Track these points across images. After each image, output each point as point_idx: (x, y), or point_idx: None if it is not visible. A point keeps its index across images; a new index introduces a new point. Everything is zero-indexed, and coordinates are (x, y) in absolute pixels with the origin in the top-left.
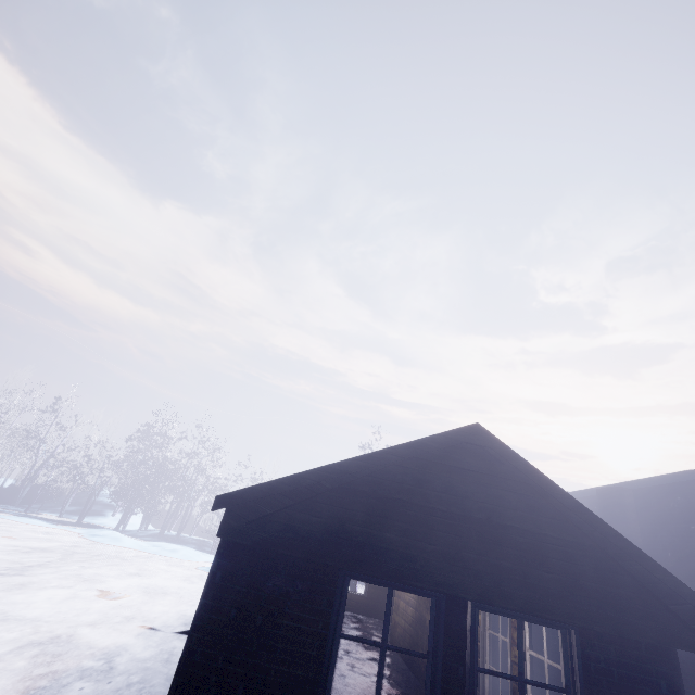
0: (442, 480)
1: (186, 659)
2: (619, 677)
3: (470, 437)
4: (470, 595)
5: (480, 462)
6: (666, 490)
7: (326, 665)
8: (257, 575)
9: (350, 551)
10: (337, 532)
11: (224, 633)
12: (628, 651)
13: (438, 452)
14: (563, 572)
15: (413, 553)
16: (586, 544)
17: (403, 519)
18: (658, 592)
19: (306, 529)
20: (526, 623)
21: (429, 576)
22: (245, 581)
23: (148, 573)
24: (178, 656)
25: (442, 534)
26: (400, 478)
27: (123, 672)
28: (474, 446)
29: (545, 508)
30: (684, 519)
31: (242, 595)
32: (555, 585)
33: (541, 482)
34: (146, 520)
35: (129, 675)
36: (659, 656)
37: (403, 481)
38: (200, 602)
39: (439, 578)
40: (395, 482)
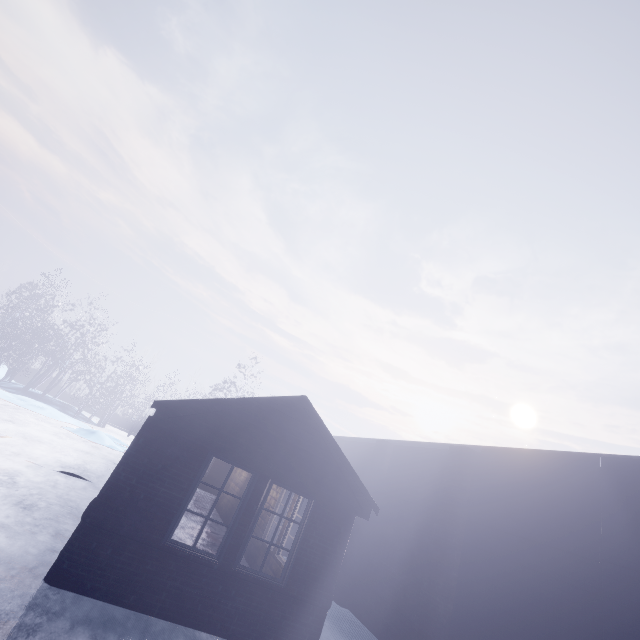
0: (278, 420)
1: (115, 477)
2: (325, 522)
3: (300, 402)
4: (271, 475)
5: (300, 415)
6: (408, 449)
7: (190, 493)
8: (164, 444)
9: (219, 443)
10: (215, 433)
11: (139, 469)
12: (334, 513)
13: (281, 405)
14: (318, 474)
15: (250, 451)
16: (334, 464)
17: (251, 434)
18: (355, 490)
19: (199, 428)
20: (300, 501)
21: (255, 463)
22: (156, 446)
23: (20, 422)
24: (61, 485)
25: (268, 445)
26: (256, 413)
27: (23, 487)
28: (300, 406)
29: (322, 444)
30: (409, 467)
31: (153, 453)
32: (312, 479)
33: (325, 432)
34: (11, 373)
35: (29, 489)
36: (347, 517)
37: (257, 415)
38: (127, 451)
39: (259, 464)
40: (253, 415)
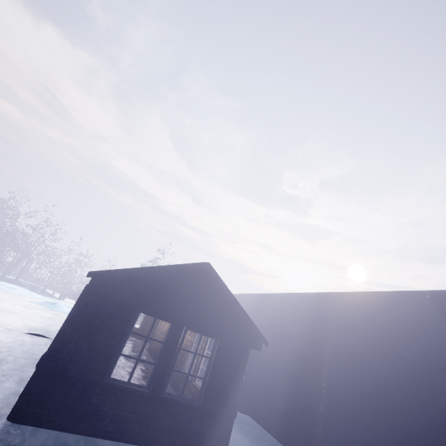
0: (188, 281)
1: (61, 333)
2: (229, 355)
3: (204, 267)
4: (185, 323)
5: (205, 277)
6: (284, 299)
7: (123, 341)
8: (100, 305)
9: (143, 302)
10: (139, 294)
11: (80, 326)
12: (235, 348)
13: (189, 270)
14: (221, 320)
15: (168, 306)
16: (233, 312)
17: (168, 293)
18: (249, 330)
19: (127, 291)
20: (209, 341)
21: (172, 314)
22: (94, 307)
23: None
24: (27, 343)
25: (182, 301)
26: (171, 277)
27: None
28: (205, 270)
29: (223, 298)
30: (285, 311)
31: (91, 312)
32: (217, 324)
33: (224, 288)
34: None
35: None
36: (244, 350)
37: (172, 279)
38: (70, 313)
39: (176, 316)
40: (169, 279)
